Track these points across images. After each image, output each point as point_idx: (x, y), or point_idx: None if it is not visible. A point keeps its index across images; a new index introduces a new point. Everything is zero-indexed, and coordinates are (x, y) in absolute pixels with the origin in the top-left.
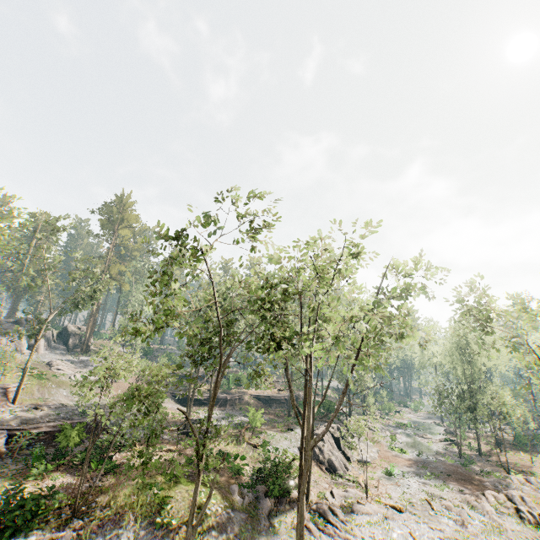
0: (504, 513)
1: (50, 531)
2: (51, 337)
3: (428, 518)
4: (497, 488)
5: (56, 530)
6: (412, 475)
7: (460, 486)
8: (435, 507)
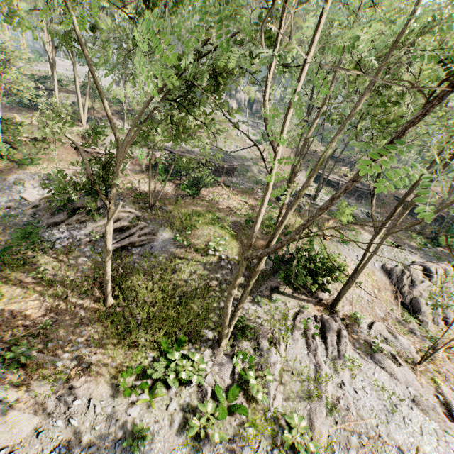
0: None
1: (135, 208)
2: (243, 102)
3: None
4: None
5: (138, 209)
6: None
7: None
8: None
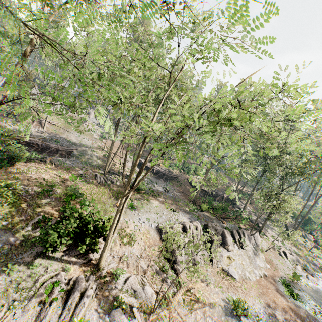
0: None
1: None
2: None
3: None
4: None
5: None
6: None
7: None
8: None
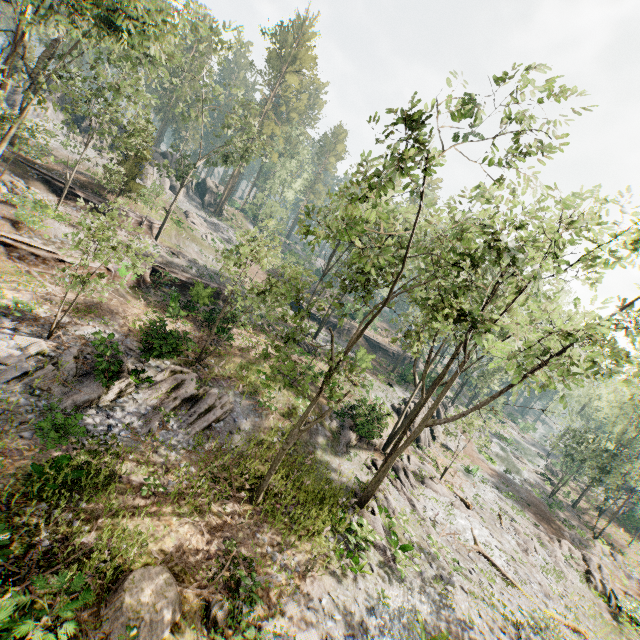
0: (572, 567)
1: (180, 364)
2: (190, 185)
3: (492, 527)
4: (574, 543)
5: (184, 366)
6: (491, 484)
7: (536, 520)
8: (504, 523)
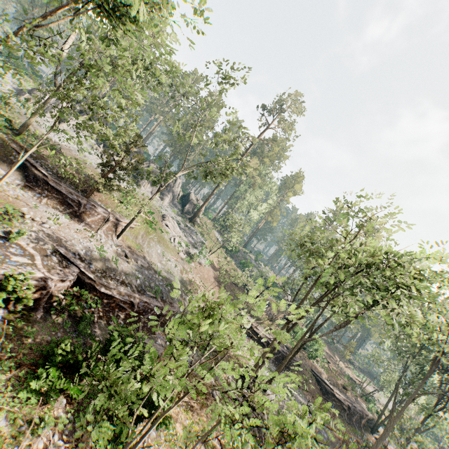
0: None
1: None
2: (177, 196)
3: None
4: None
5: None
6: None
7: None
8: None
